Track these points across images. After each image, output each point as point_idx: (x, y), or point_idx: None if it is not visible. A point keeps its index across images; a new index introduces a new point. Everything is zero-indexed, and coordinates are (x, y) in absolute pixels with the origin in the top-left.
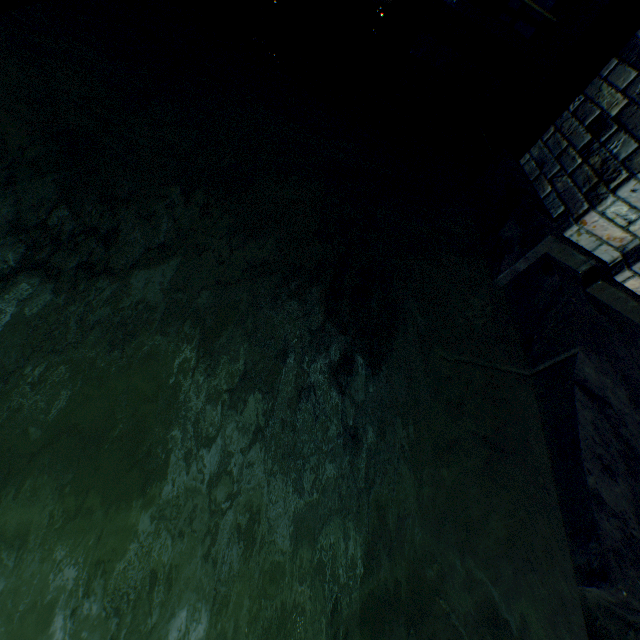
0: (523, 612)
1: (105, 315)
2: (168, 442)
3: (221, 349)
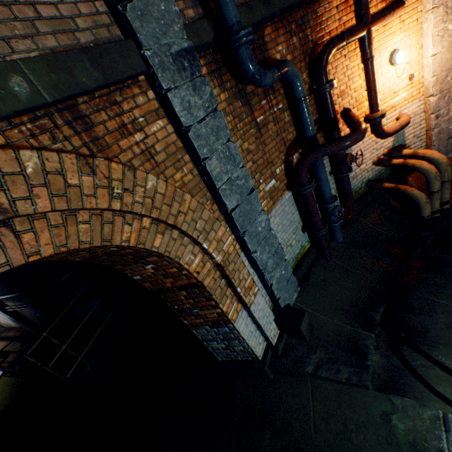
0: (381, 410)
1: None
2: None
3: None
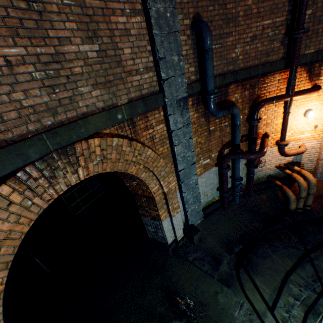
0: (215, 289)
1: None
2: None
3: None
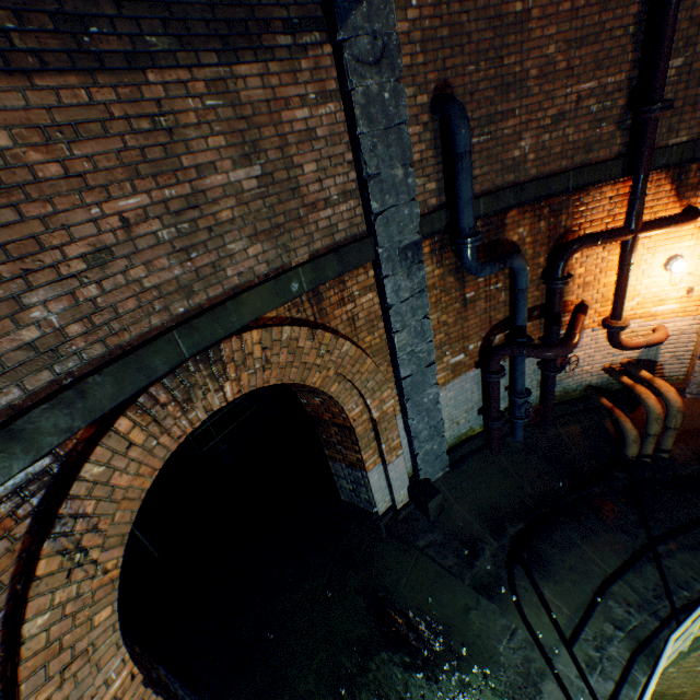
0: (466, 602)
1: (372, 698)
2: (412, 685)
3: (389, 661)
